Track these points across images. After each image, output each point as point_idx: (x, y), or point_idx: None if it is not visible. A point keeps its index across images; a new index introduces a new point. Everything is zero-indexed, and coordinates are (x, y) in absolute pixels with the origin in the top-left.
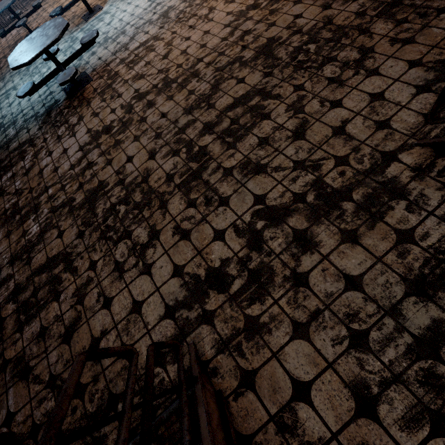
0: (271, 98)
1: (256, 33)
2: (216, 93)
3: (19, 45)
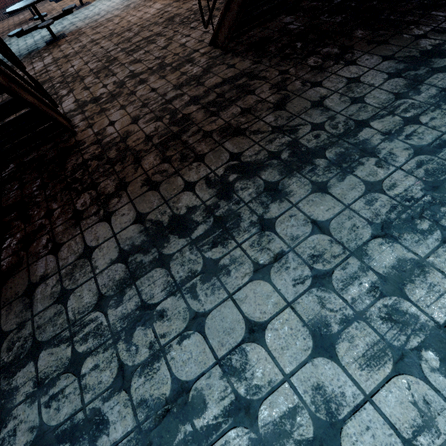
0: (161, 36)
1: (171, 12)
2: (135, 36)
3: (17, 4)
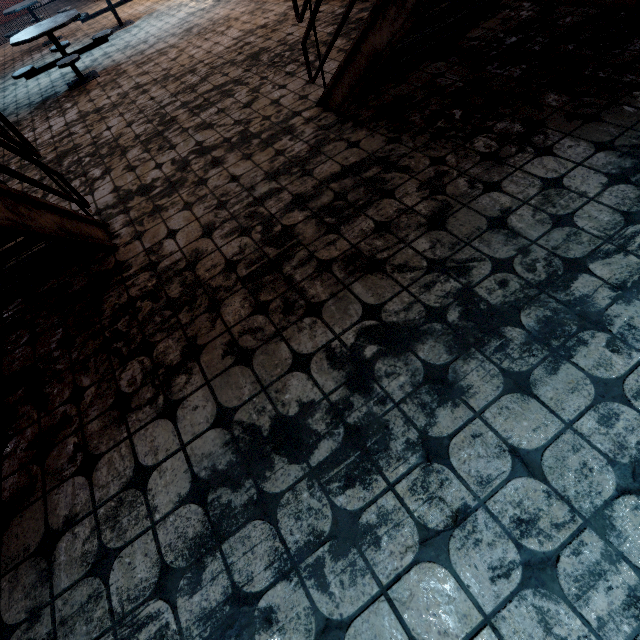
0: (241, 85)
1: (254, 44)
2: (202, 83)
3: (26, 29)
